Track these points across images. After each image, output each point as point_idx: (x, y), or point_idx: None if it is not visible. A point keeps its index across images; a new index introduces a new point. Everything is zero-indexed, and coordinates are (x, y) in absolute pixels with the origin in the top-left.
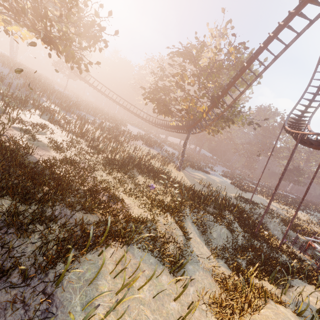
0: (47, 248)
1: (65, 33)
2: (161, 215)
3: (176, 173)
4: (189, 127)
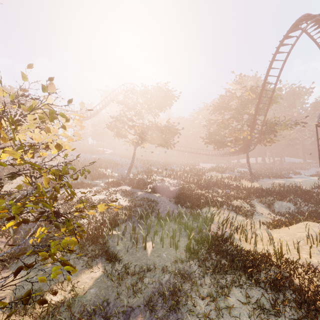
0: (193, 205)
1: (166, 139)
2: (235, 200)
3: (249, 184)
4: (244, 148)
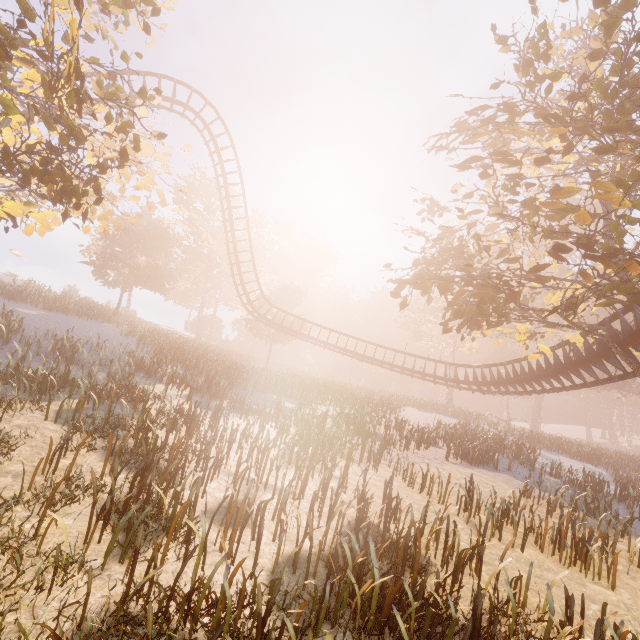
0: None
1: None
2: None
3: None
4: (634, 337)
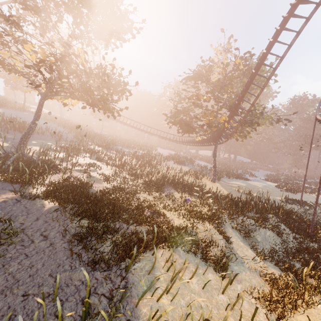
0: (117, 249)
1: (102, 96)
2: (200, 223)
3: (211, 185)
4: (214, 139)
